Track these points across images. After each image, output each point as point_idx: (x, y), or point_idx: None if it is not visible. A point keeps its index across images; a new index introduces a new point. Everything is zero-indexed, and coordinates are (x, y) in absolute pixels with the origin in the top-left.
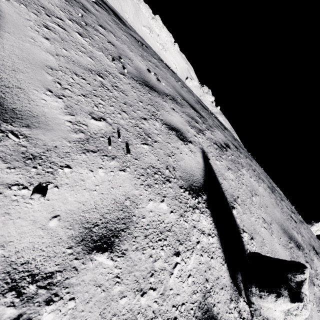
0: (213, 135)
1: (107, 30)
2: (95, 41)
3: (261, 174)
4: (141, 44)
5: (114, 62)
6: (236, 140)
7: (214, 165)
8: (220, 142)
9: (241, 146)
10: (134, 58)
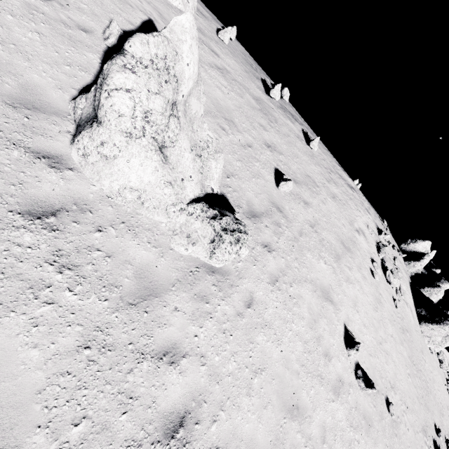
0: None
1: None
2: None
3: None
4: None
5: None
6: None
7: None
8: None
9: None
10: None
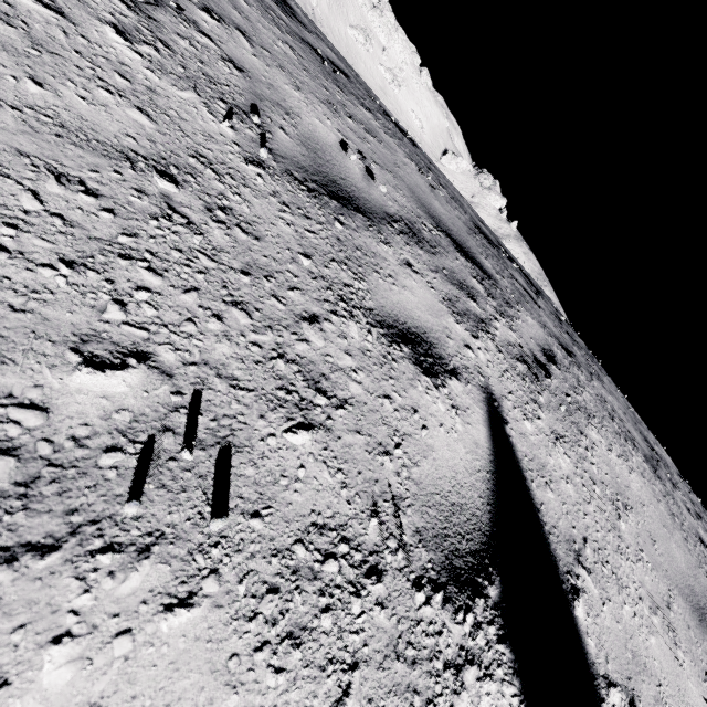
0: (514, 332)
1: (229, 23)
2: (175, 54)
3: (626, 417)
4: (331, 68)
5: (232, 124)
6: (563, 322)
7: (519, 441)
8: (533, 351)
9: (575, 336)
10: (304, 110)
